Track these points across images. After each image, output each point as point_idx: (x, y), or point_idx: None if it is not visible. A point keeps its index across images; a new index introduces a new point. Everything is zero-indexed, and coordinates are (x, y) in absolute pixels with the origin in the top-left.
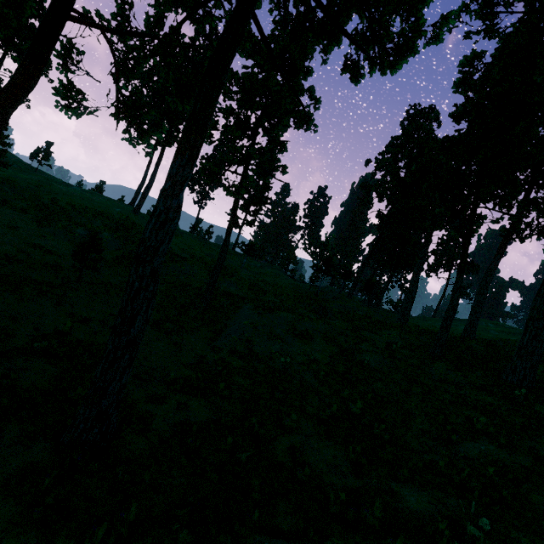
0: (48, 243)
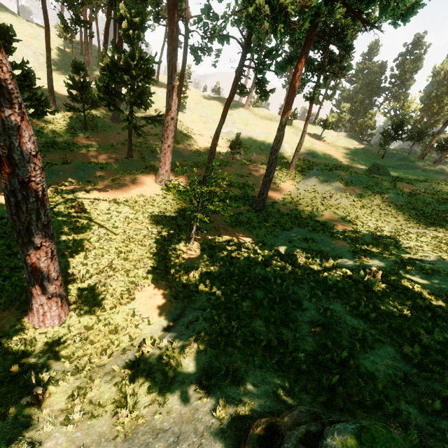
0: None
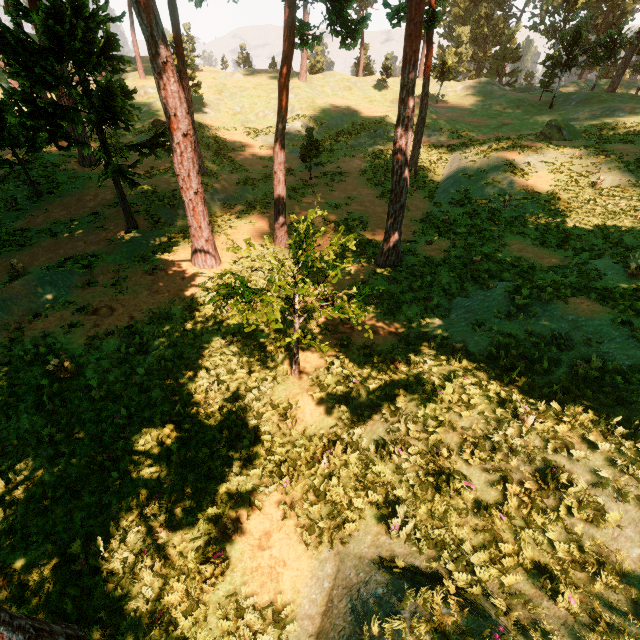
0: (269, 152)
